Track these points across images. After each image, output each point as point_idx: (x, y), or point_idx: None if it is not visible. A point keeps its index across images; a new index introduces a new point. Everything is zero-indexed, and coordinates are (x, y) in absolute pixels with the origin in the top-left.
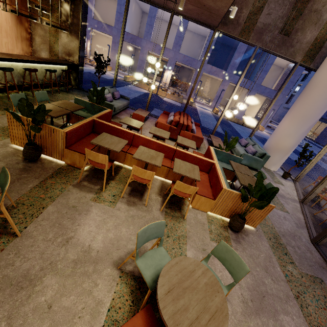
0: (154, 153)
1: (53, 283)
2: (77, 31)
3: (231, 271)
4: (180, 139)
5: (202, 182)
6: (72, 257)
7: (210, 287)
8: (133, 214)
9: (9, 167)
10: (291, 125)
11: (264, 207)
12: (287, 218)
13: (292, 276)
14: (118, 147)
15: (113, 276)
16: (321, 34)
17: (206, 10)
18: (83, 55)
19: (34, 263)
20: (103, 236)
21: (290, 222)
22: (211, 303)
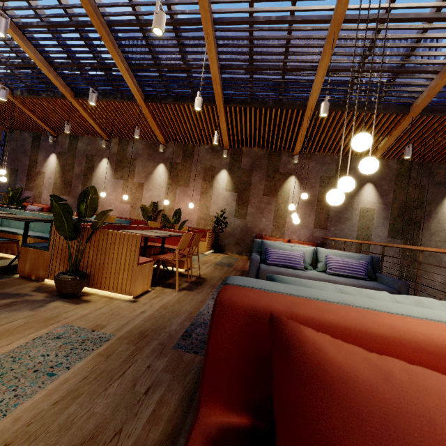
0: None
1: None
2: None
3: None
4: None
5: None
6: None
7: None
8: None
9: None
10: None
11: None
12: None
13: None
14: None
15: None
16: None
17: None
18: None
19: None
20: None
21: None
22: None
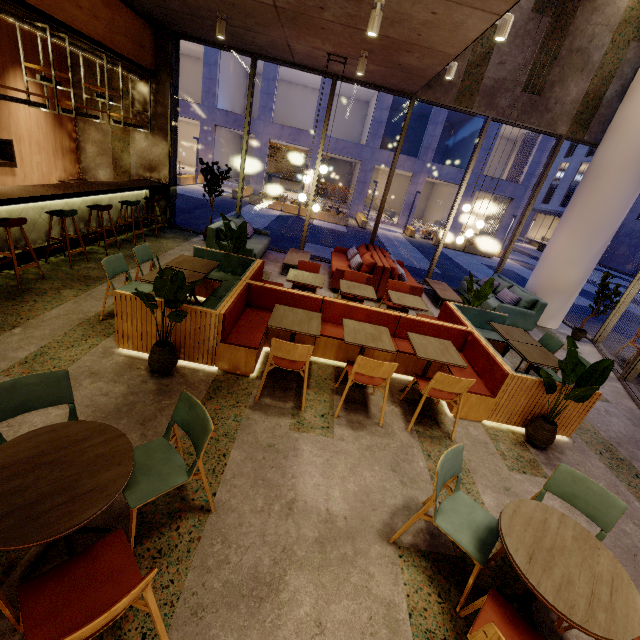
0: (372, 328)
1: (305, 583)
2: (164, 127)
3: (590, 513)
4: (395, 297)
5: (460, 368)
6: (310, 534)
7: (583, 543)
8: (367, 444)
9: (135, 392)
10: (572, 245)
11: (588, 398)
12: (611, 412)
13: None
14: (314, 327)
15: (388, 556)
16: (593, 87)
17: (401, 71)
18: (174, 167)
19: (259, 553)
20: (341, 490)
21: (619, 417)
22: (599, 567)
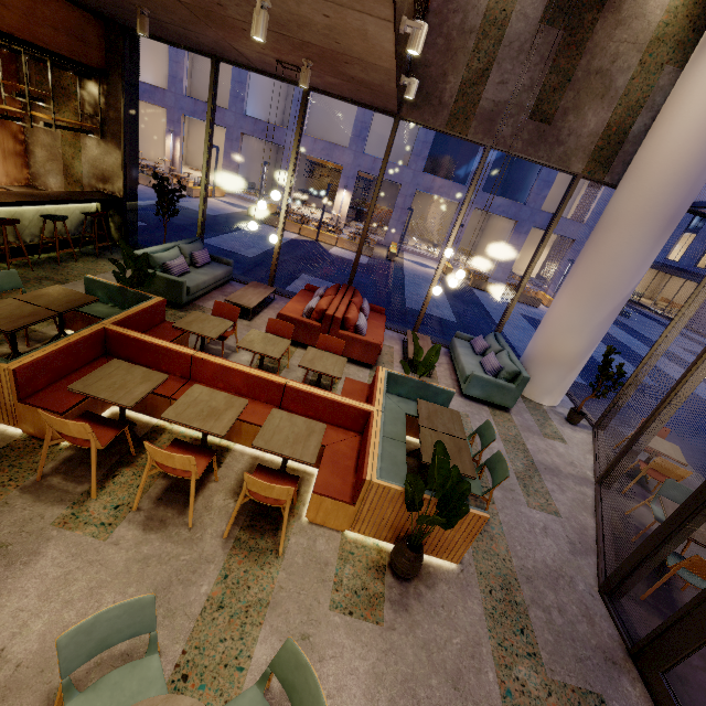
0: (223, 400)
1: None
2: (117, 134)
3: None
4: (310, 357)
5: (338, 459)
6: None
7: None
8: (148, 552)
9: None
10: (573, 308)
11: (454, 525)
12: (551, 530)
13: (522, 693)
14: (135, 394)
15: None
16: (617, 117)
17: (362, 86)
18: (134, 179)
19: None
20: (50, 620)
21: (557, 539)
22: None
